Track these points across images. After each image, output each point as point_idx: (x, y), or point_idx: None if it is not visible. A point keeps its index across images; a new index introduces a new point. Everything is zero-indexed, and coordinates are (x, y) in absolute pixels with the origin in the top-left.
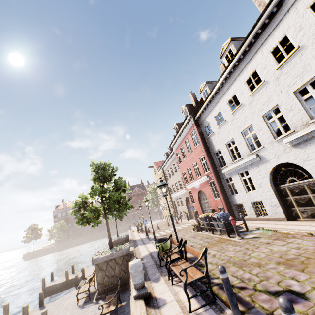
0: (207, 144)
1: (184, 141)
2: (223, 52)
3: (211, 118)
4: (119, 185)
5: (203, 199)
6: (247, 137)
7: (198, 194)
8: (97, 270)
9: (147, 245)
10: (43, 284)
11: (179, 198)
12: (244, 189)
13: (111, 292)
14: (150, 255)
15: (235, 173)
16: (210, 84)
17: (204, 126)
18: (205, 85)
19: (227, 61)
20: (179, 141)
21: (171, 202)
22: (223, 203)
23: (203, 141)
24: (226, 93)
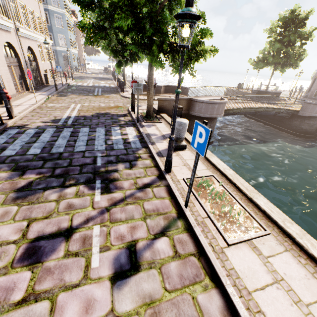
0: None
1: None
2: None
3: None
4: None
5: None
6: None
7: None
8: None
9: None
10: None
11: None
12: None
13: None
14: None
15: None
16: None
17: None
18: None
19: None
20: None
21: None
22: None
23: None
24: None
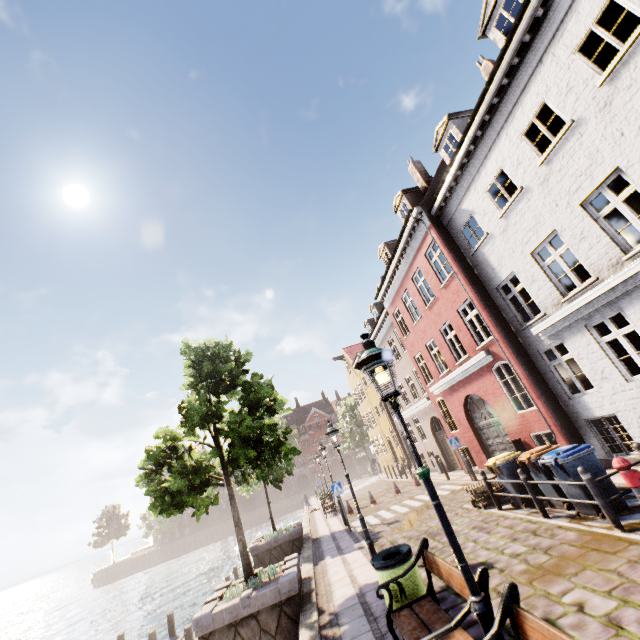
0: (475, 270)
1: (409, 279)
2: (488, 16)
3: (478, 197)
4: (256, 395)
5: (481, 417)
6: (607, 212)
7: (465, 404)
8: None
9: (348, 557)
10: None
11: (413, 422)
12: (617, 370)
13: None
14: (361, 602)
15: (576, 329)
16: (461, 120)
17: (459, 225)
18: (447, 124)
19: (504, 34)
20: (398, 281)
21: (395, 432)
22: (547, 421)
23: (460, 263)
24: (515, 112)
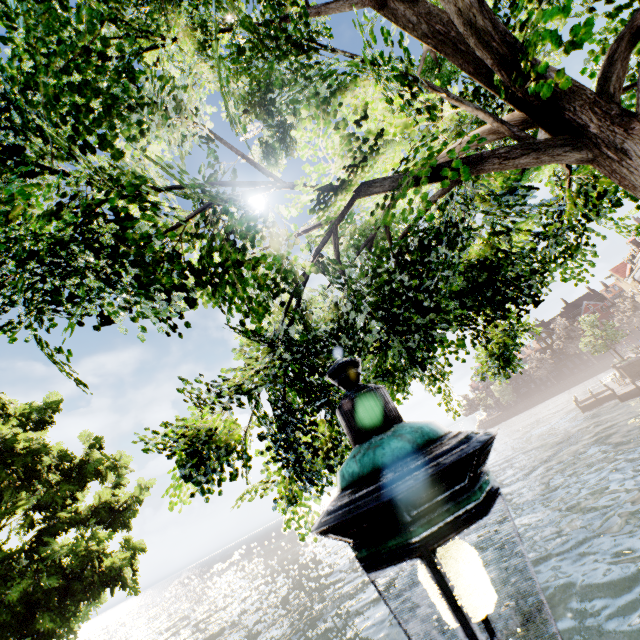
0: None
1: None
2: None
3: None
4: (609, 325)
5: None
6: None
7: None
8: (623, 371)
9: None
10: (576, 399)
11: None
12: None
13: (639, 378)
14: None
15: None
16: None
17: None
18: None
19: None
20: None
21: None
22: None
23: None
24: None
